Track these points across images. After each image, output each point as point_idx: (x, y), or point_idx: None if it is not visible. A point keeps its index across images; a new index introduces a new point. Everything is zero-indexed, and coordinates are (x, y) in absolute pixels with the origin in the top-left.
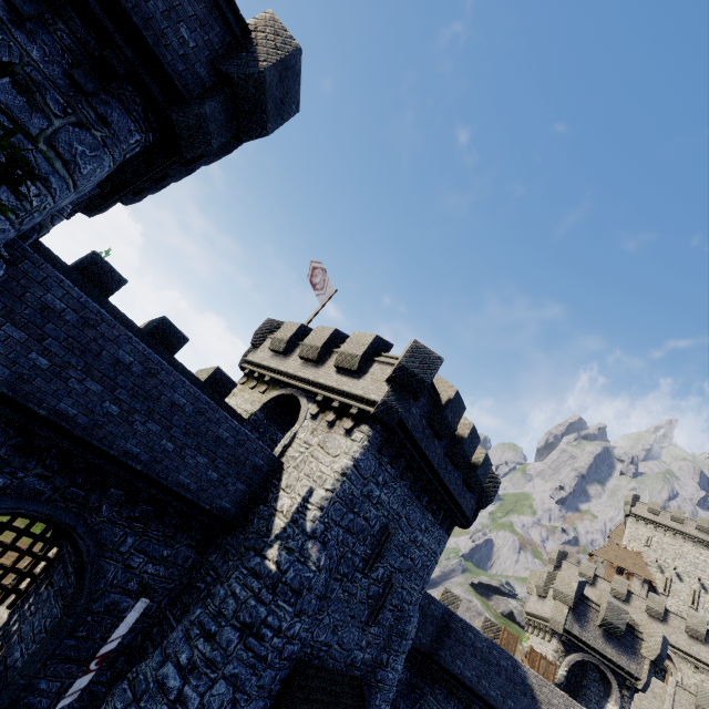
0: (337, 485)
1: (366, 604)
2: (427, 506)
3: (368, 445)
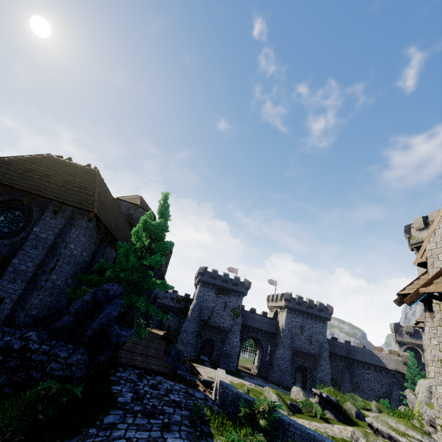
0: (285, 321)
1: (306, 340)
2: (310, 319)
3: (287, 313)
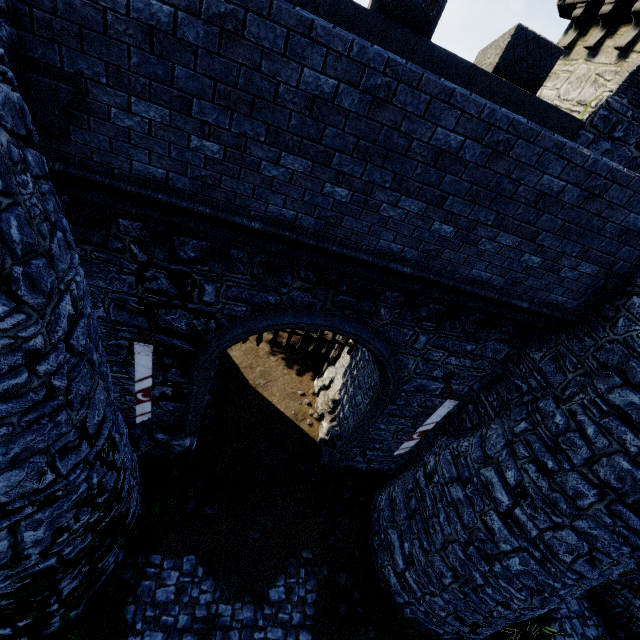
0: None
1: None
2: None
3: None
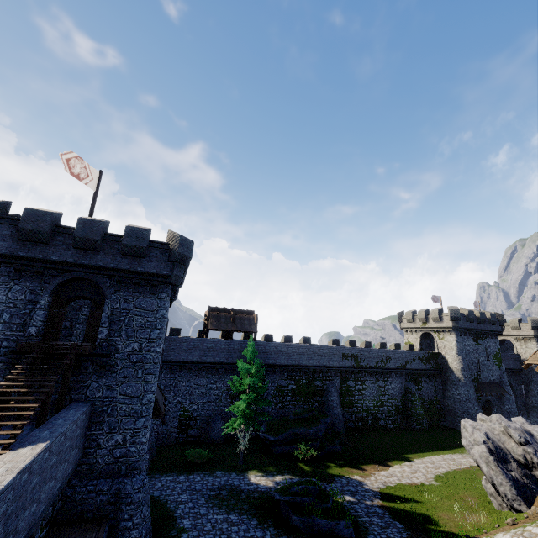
0: None
1: None
2: None
3: (537, 343)
